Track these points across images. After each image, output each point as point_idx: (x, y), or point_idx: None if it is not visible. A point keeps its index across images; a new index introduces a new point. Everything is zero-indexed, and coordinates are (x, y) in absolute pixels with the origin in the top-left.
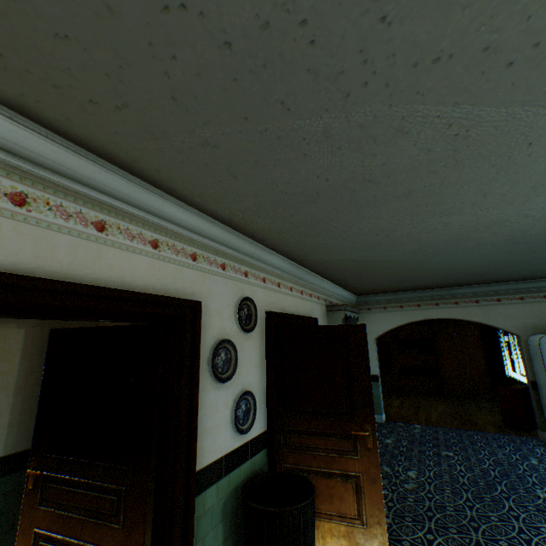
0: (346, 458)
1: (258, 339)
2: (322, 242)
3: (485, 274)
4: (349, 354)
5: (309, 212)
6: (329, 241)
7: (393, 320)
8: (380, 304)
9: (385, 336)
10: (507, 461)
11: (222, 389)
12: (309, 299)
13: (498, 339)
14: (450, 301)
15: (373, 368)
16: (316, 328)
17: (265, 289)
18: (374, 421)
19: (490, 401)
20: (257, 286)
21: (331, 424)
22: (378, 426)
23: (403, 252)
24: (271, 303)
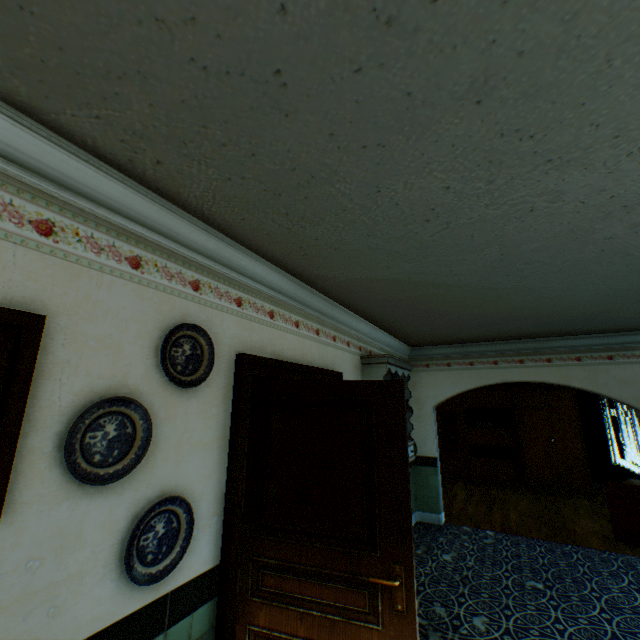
0: (358, 626)
1: (213, 401)
2: (333, 237)
3: (595, 316)
4: (372, 432)
5: (283, 148)
6: (345, 234)
7: (460, 382)
8: (443, 359)
9: (449, 404)
10: (628, 604)
11: (100, 497)
12: (331, 344)
13: (601, 413)
14: (539, 358)
15: (430, 447)
16: (321, 384)
17: (241, 317)
18: (410, 558)
19: (590, 497)
20: (221, 309)
21: (335, 558)
22: (434, 532)
23: (474, 266)
24: (252, 341)
